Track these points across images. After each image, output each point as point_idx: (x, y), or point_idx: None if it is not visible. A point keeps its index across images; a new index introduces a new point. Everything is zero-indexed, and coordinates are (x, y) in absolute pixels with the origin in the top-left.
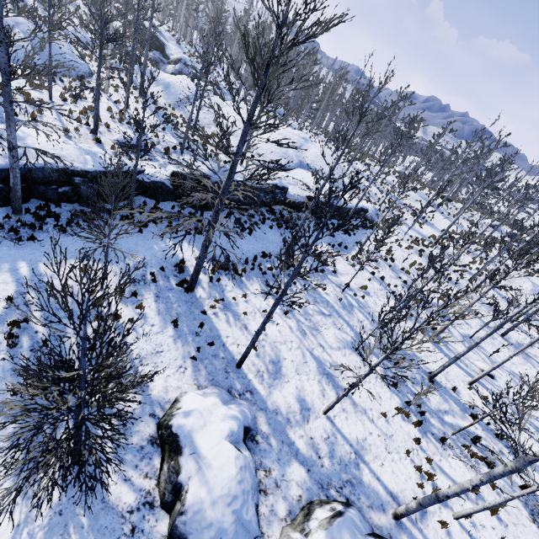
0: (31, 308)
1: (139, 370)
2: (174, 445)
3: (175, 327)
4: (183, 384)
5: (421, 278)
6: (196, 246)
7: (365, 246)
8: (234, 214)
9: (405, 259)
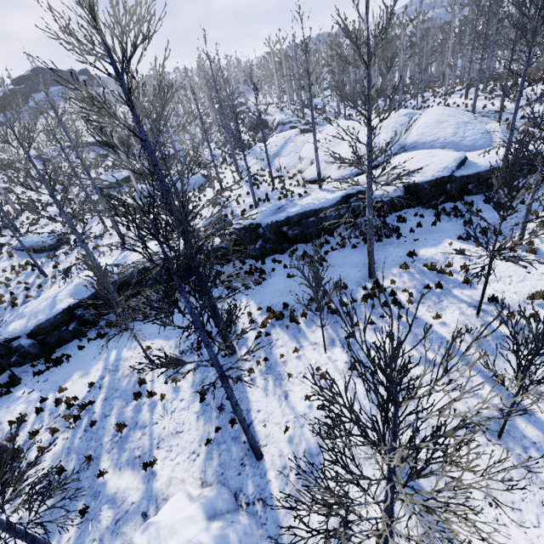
0: (101, 390)
1: (154, 453)
2: None
3: (202, 400)
4: (188, 476)
5: None
6: (254, 299)
7: None
8: (302, 248)
9: None
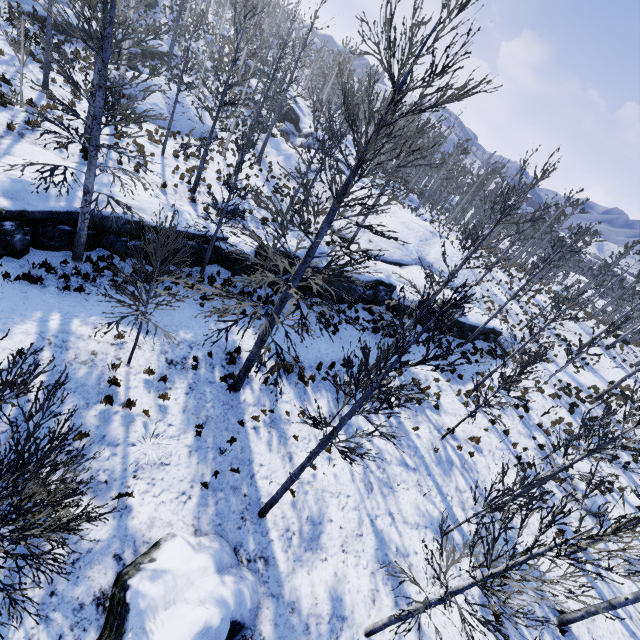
0: (38, 370)
1: (129, 483)
2: (119, 621)
3: (198, 434)
4: (177, 520)
5: (564, 453)
6: None
7: (488, 380)
8: (321, 305)
9: (546, 412)
